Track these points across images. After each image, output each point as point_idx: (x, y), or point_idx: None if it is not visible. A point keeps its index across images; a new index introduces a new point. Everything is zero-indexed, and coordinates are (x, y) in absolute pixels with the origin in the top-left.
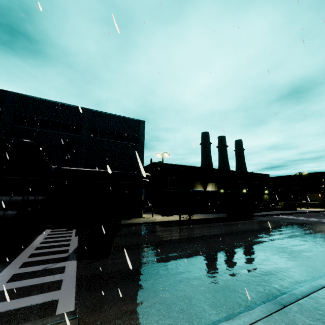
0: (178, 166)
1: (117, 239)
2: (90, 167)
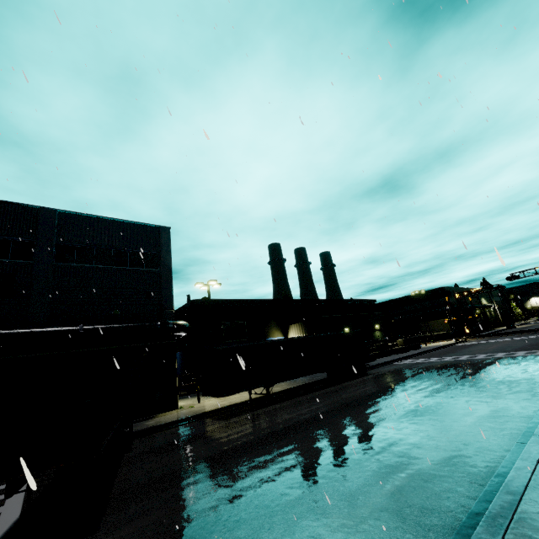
0: (237, 302)
1: (124, 471)
2: (58, 324)
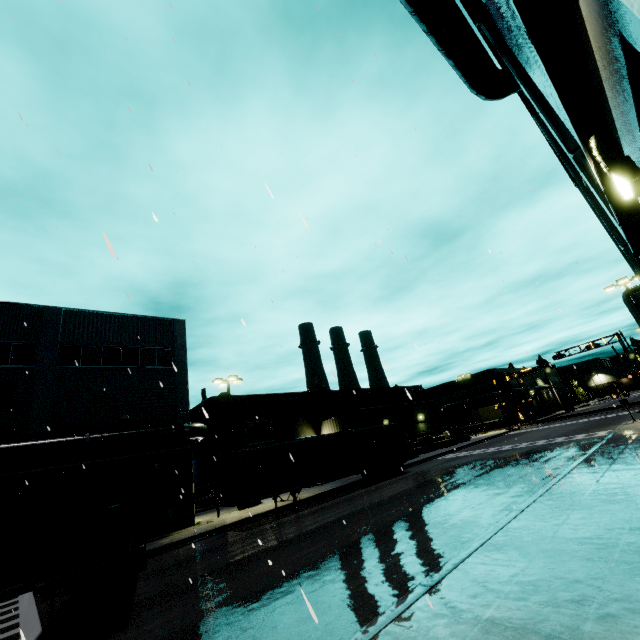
0: (261, 397)
1: (143, 585)
2: (61, 434)
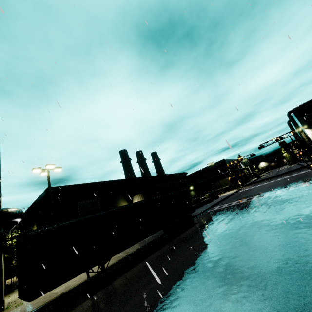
0: (89, 185)
1: None
2: None
